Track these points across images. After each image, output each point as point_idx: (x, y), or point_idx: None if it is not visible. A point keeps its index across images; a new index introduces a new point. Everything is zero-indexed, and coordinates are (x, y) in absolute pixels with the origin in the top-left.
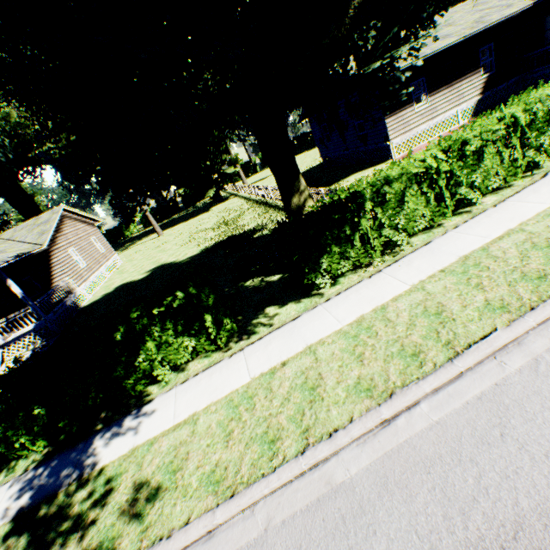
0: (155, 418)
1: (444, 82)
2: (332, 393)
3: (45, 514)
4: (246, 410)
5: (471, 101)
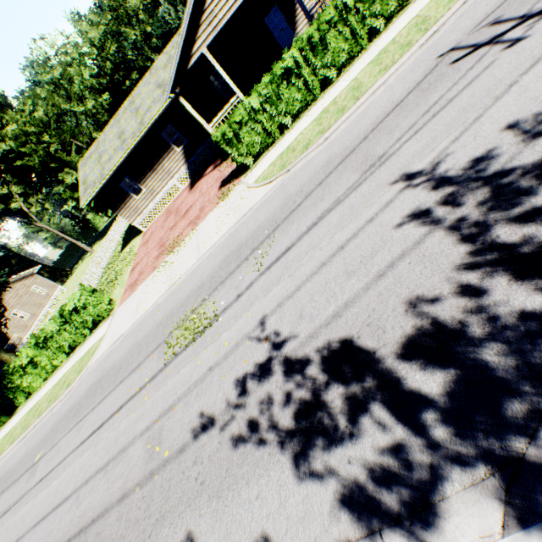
0: None
1: (148, 170)
2: None
3: None
4: None
5: (180, 172)
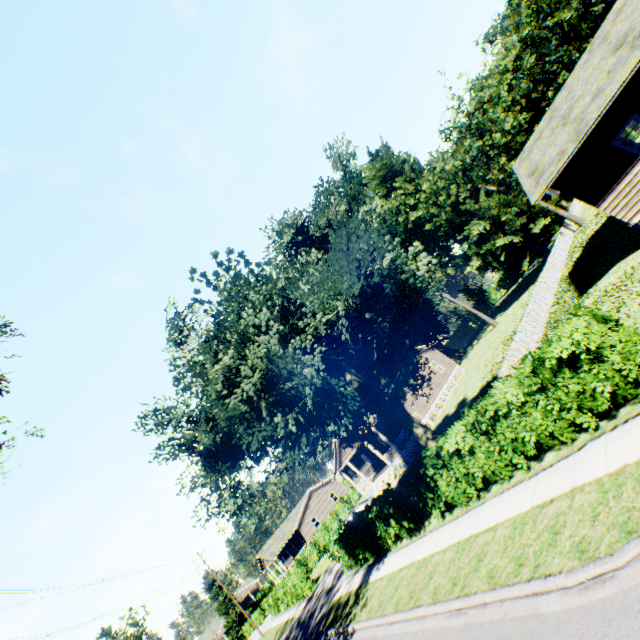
0: (382, 567)
1: None
2: (395, 596)
3: (358, 591)
4: (387, 585)
5: None
